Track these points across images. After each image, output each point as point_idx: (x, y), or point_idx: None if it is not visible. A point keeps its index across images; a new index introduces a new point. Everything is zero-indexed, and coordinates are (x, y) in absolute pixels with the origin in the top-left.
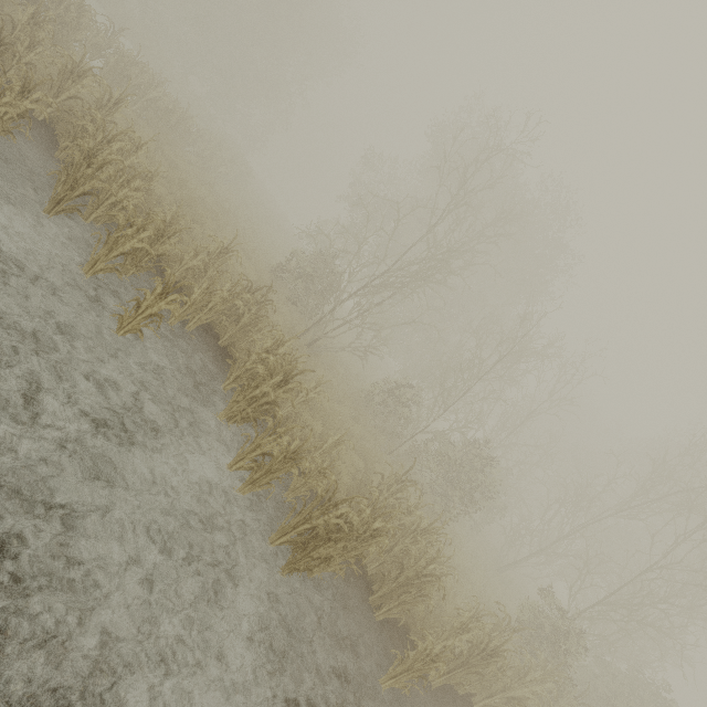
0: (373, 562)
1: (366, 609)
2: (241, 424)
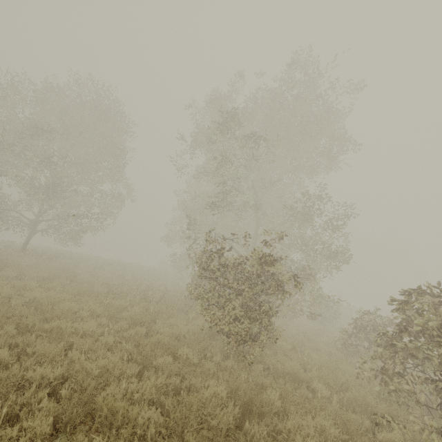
0: None
1: None
2: None
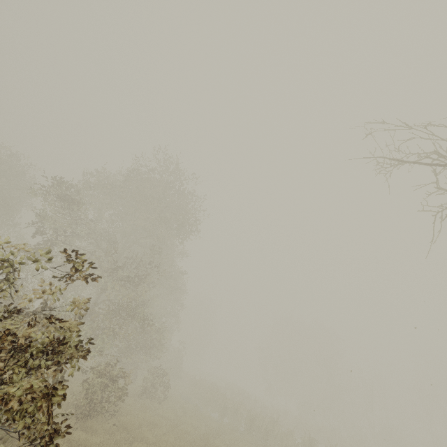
0: None
1: None
2: None
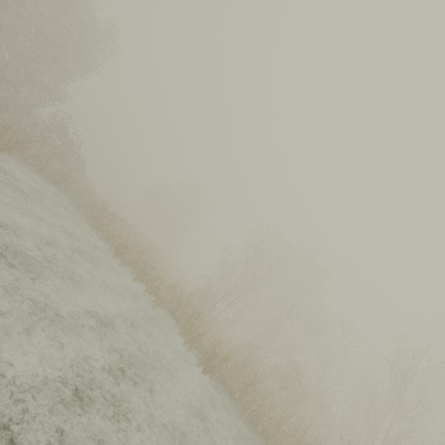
0: (238, 393)
1: (235, 404)
2: (184, 338)
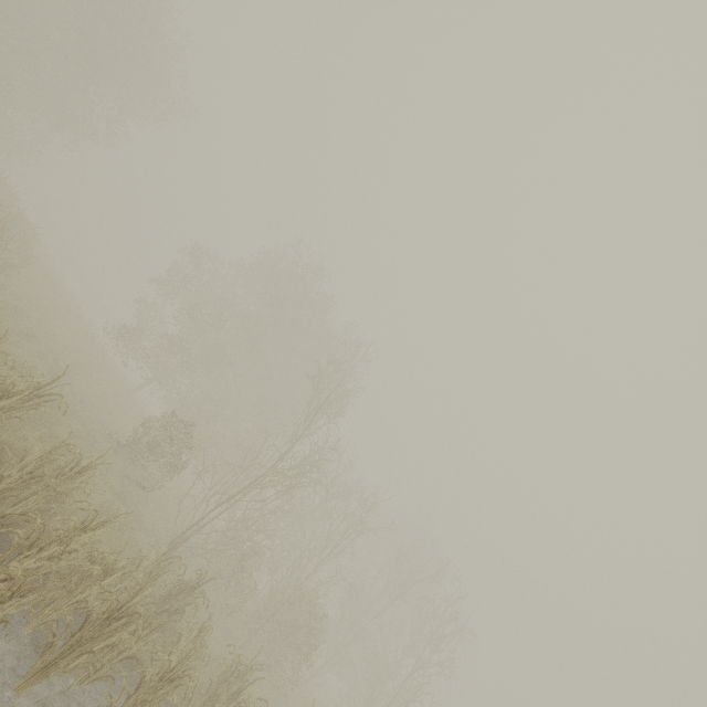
0: None
1: None
2: None
